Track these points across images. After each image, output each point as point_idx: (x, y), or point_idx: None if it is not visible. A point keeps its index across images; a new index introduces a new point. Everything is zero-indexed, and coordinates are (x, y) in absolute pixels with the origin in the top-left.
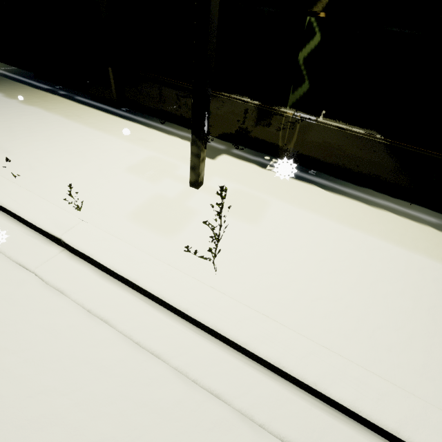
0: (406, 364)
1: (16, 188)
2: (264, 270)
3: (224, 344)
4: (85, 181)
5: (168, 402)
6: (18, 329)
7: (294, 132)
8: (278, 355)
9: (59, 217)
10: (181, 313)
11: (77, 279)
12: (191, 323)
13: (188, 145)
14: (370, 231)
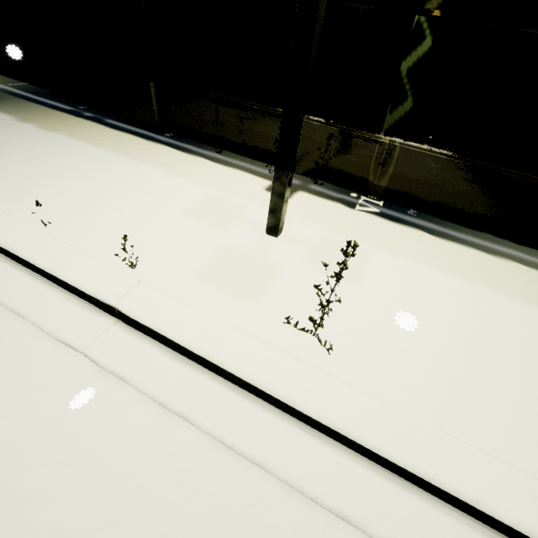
0: None
1: (49, 240)
2: (379, 344)
3: (342, 446)
4: (134, 230)
5: (282, 529)
6: (72, 432)
7: (390, 162)
8: (423, 462)
9: (109, 278)
10: (283, 405)
11: (141, 361)
12: (296, 418)
13: (255, 180)
14: (499, 289)
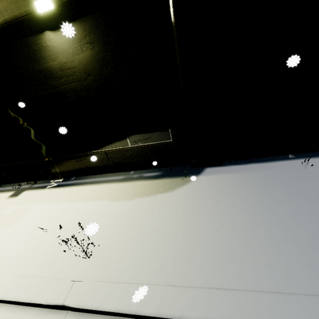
0: (37, 263)
1: None
2: None
3: None
4: None
5: None
6: None
7: (54, 165)
8: None
9: None
10: None
11: None
12: None
13: (7, 194)
14: (78, 200)
